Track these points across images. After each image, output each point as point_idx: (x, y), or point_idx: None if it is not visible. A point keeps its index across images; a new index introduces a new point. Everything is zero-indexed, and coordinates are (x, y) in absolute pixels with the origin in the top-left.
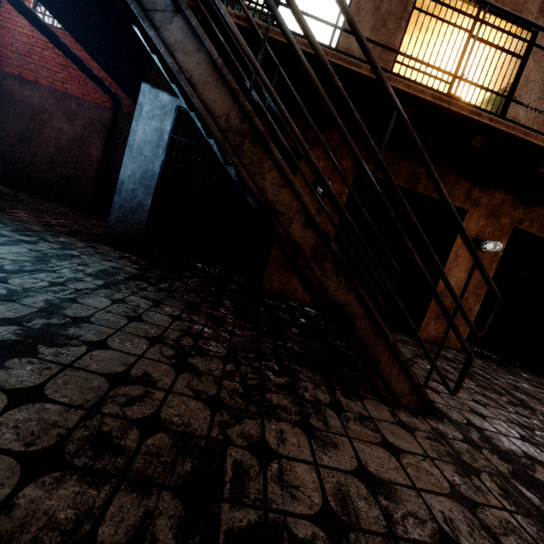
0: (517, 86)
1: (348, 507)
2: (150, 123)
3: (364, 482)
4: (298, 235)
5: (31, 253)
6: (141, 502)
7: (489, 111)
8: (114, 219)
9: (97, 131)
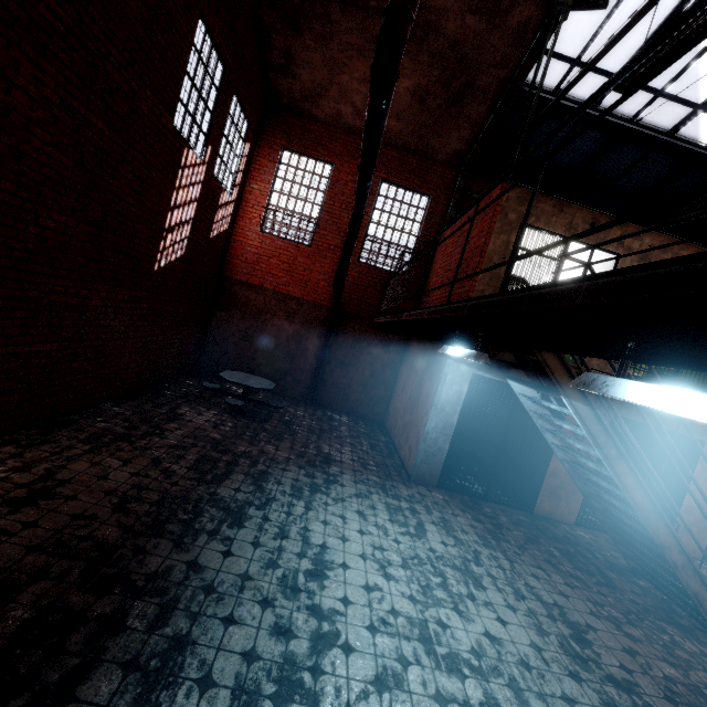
0: None
1: None
2: (452, 387)
3: None
4: (675, 558)
5: (440, 529)
6: None
7: None
8: (419, 461)
9: (314, 327)
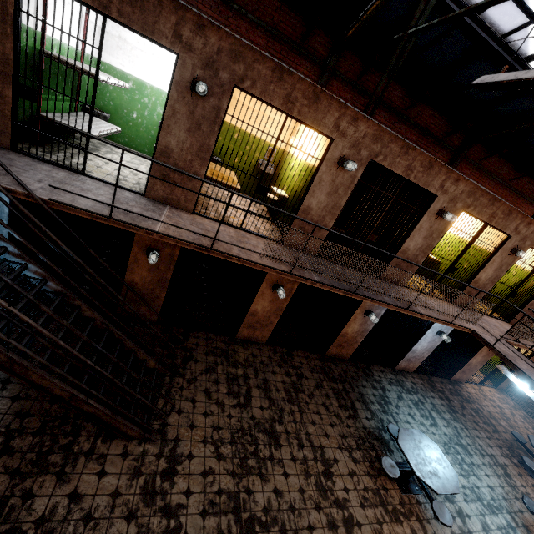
0: (312, 184)
1: (53, 513)
2: None
3: (70, 498)
4: (60, 393)
5: None
6: None
7: (236, 257)
8: None
9: None
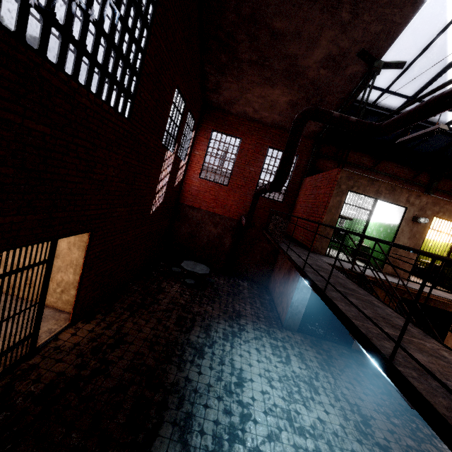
0: None
1: None
2: None
3: None
4: None
5: (298, 359)
6: None
7: None
8: (288, 317)
9: (229, 231)
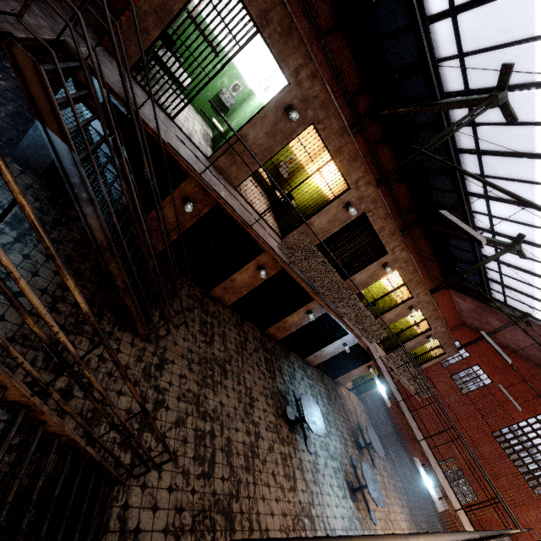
0: (323, 209)
1: (89, 363)
2: None
3: (99, 358)
4: (119, 283)
5: None
6: (35, 353)
7: (263, 239)
8: (25, 144)
9: None
